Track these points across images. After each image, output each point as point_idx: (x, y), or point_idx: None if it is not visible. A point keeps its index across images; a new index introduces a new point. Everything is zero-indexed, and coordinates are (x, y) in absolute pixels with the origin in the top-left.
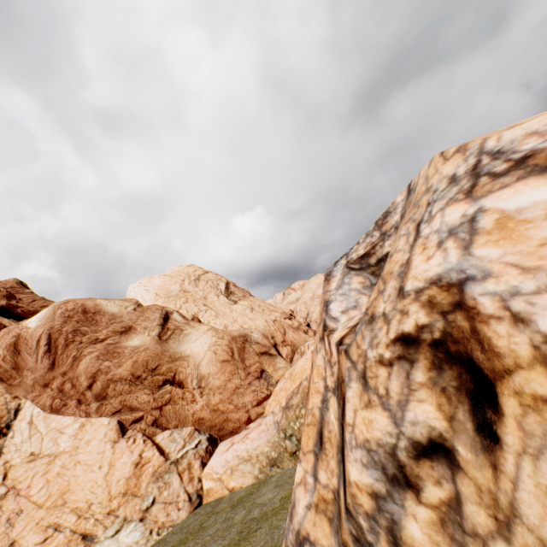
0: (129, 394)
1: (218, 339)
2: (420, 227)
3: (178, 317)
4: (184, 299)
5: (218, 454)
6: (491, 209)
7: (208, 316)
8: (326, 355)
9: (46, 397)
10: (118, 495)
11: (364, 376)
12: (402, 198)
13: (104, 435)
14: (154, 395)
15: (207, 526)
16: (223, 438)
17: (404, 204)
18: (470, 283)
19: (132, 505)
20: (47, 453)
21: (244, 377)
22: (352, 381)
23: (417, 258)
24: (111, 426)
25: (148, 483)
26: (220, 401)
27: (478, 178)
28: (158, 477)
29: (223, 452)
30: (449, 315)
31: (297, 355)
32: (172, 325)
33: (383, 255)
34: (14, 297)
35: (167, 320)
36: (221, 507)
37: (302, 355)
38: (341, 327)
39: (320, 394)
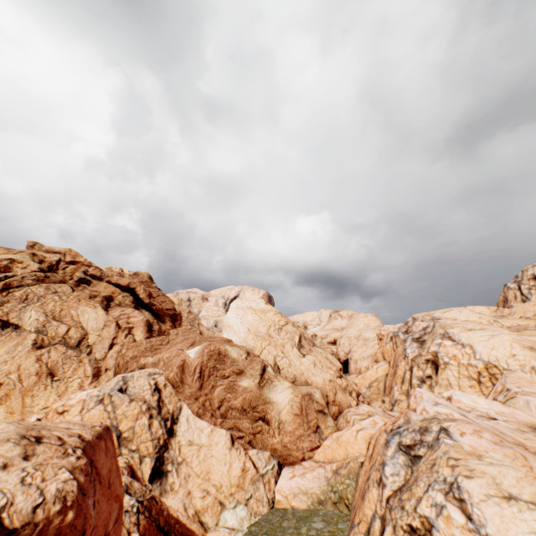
0: (239, 419)
1: (294, 396)
2: (429, 487)
3: (270, 370)
4: (268, 342)
5: (284, 478)
6: (447, 509)
7: (284, 363)
8: (379, 496)
9: (195, 405)
10: (234, 485)
11: (394, 527)
12: (435, 429)
13: (225, 442)
14: (252, 424)
15: (285, 526)
16: (285, 464)
17: (434, 439)
18: (434, 528)
19: (241, 494)
20: (196, 442)
21: (306, 429)
22: (389, 525)
23: (424, 501)
24: (227, 436)
25: (248, 483)
26: (288, 441)
27: (450, 490)
28: (253, 482)
29: (288, 478)
30: (426, 531)
31: (342, 419)
32: (266, 375)
33: (418, 454)
34: (151, 295)
35: (264, 371)
36: (289, 516)
37: (347, 422)
38: (388, 486)
39: (372, 511)
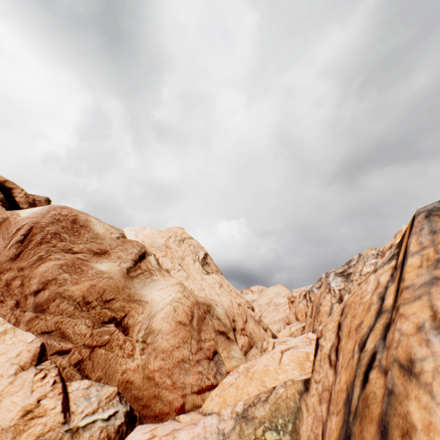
0: (69, 317)
1: (183, 297)
2: None
3: (153, 260)
4: (163, 253)
5: None
6: None
7: (179, 276)
8: None
9: None
10: None
11: None
12: None
13: (17, 354)
14: (93, 329)
15: None
16: (144, 419)
17: None
18: None
19: None
20: None
21: (195, 350)
22: None
23: None
24: (31, 346)
25: None
26: (158, 368)
27: None
28: None
29: None
30: None
31: (255, 349)
32: (144, 265)
33: None
34: (35, 206)
35: (143, 258)
36: None
37: (263, 351)
38: None
39: None
